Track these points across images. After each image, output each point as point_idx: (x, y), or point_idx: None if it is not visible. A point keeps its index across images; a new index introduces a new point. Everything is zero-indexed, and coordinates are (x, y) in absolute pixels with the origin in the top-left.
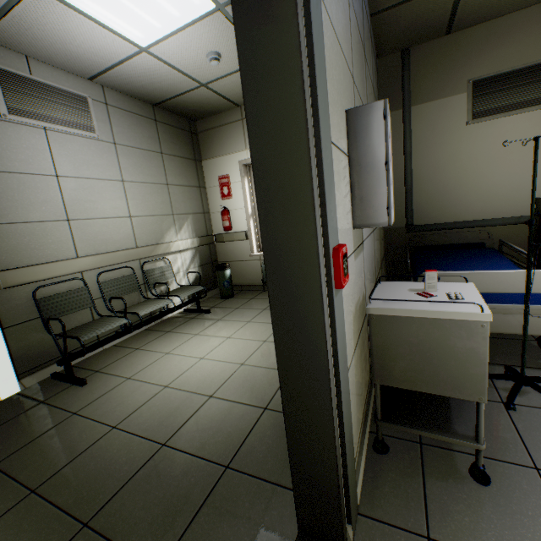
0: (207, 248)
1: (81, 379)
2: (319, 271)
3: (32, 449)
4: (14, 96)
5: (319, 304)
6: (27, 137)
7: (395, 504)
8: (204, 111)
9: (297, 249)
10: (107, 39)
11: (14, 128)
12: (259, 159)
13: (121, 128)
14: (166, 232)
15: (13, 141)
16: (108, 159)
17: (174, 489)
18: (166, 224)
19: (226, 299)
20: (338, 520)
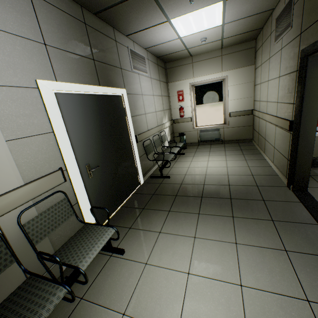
0: (171, 126)
1: (167, 176)
2: (317, 122)
3: (182, 191)
4: (133, 61)
5: (315, 129)
6: (136, 78)
7: (312, 185)
8: (175, 59)
9: (311, 117)
10: (171, 35)
11: (133, 75)
12: (306, 97)
13: (151, 70)
14: (162, 118)
15: (134, 80)
16: (150, 85)
17: (247, 191)
18: (162, 115)
19: (184, 149)
20: (307, 183)
